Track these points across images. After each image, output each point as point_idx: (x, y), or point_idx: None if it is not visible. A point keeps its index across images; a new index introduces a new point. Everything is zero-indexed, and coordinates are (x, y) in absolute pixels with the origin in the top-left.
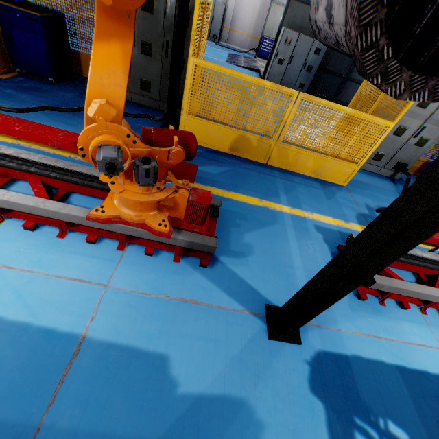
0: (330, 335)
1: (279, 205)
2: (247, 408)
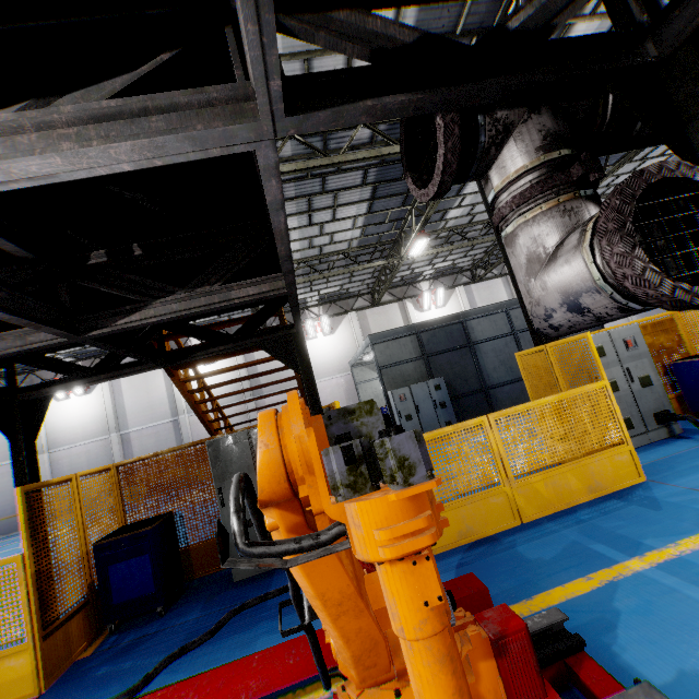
0: None
1: (619, 565)
2: None
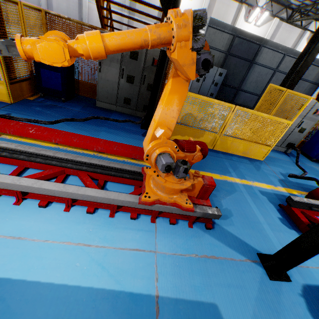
0: (304, 272)
1: (232, 178)
2: None
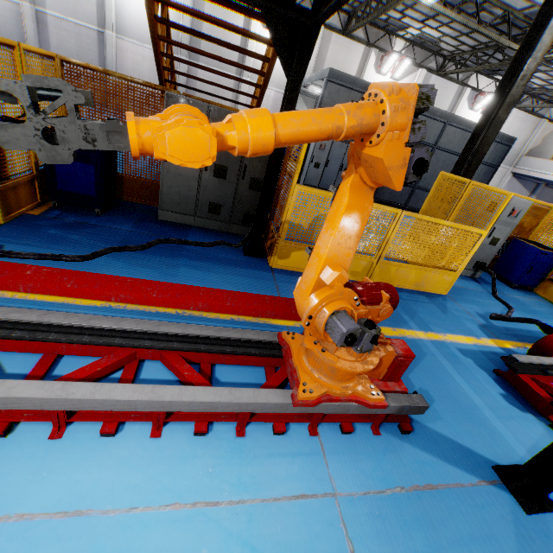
0: None
1: (413, 331)
2: None
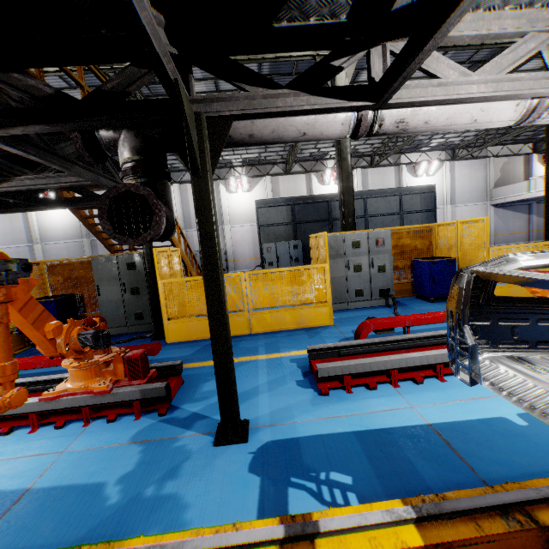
0: (283, 428)
1: (256, 356)
2: (176, 498)
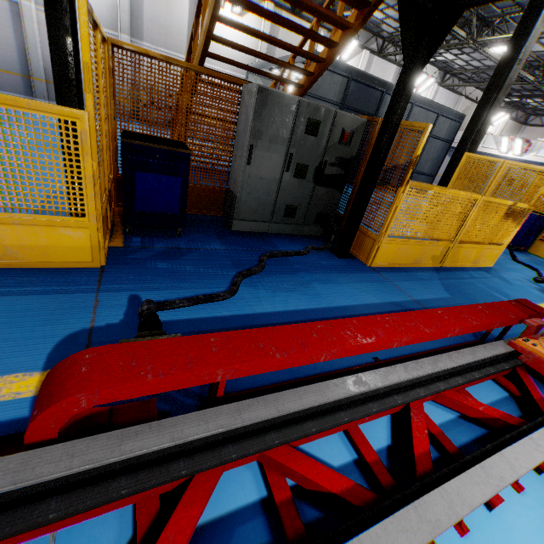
0: None
1: None
2: None
